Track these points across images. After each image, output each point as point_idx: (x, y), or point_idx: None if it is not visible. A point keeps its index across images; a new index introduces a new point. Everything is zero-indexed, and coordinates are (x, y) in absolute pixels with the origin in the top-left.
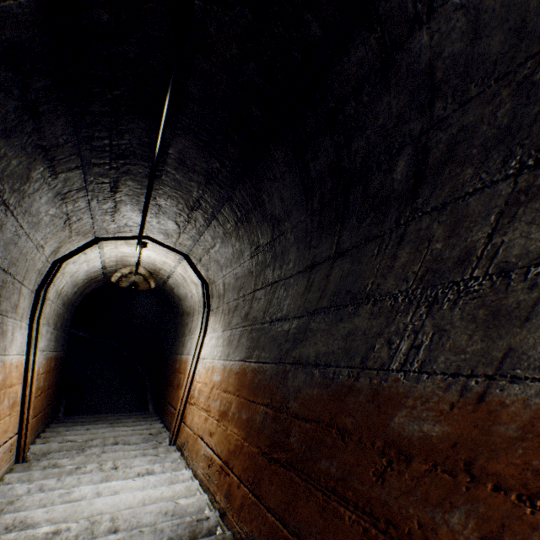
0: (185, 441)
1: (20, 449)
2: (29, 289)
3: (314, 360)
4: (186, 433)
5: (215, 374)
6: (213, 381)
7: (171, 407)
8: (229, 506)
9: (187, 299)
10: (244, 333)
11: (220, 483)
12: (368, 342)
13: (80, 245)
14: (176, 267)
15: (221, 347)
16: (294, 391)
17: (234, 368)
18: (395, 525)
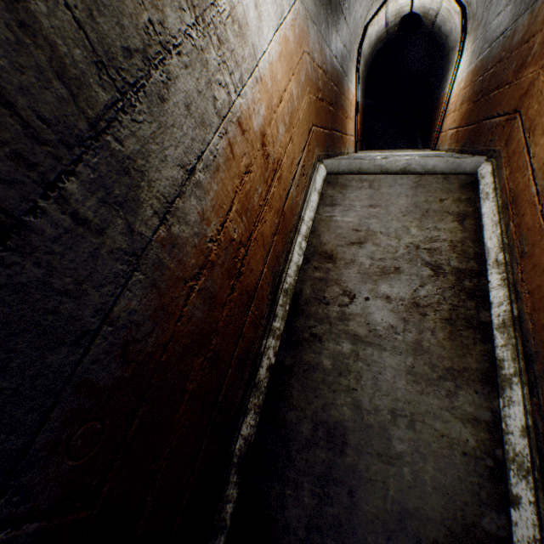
0: (439, 143)
1: (355, 146)
2: (355, 49)
3: (502, 32)
4: (441, 137)
5: (461, 83)
6: (459, 90)
7: (433, 134)
8: (456, 145)
9: (451, 35)
10: (480, 39)
11: (454, 140)
12: (519, 7)
13: (375, 9)
14: (441, 2)
15: (467, 61)
16: (491, 58)
17: (471, 69)
18: (501, 84)
